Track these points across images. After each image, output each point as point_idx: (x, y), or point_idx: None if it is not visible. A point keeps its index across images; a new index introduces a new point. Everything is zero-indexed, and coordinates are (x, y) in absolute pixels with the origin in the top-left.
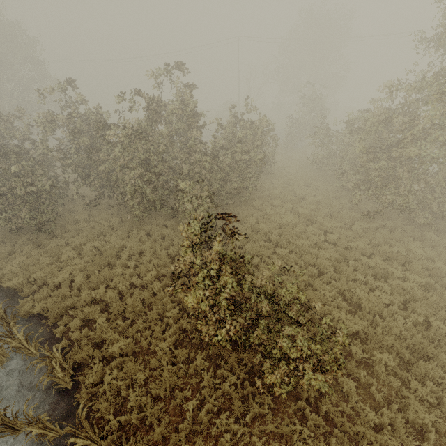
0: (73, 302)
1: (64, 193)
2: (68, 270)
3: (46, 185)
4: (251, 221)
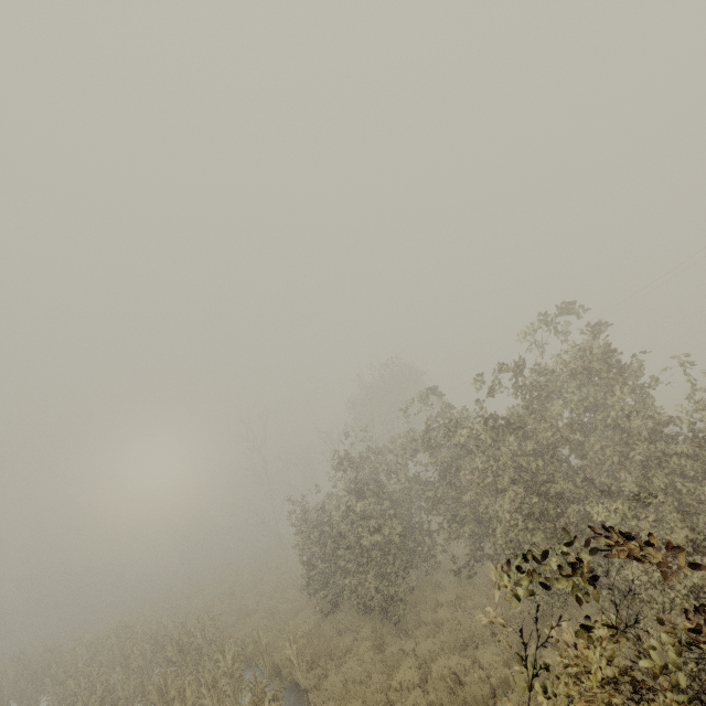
0: None
1: (429, 551)
2: None
3: (394, 533)
4: None
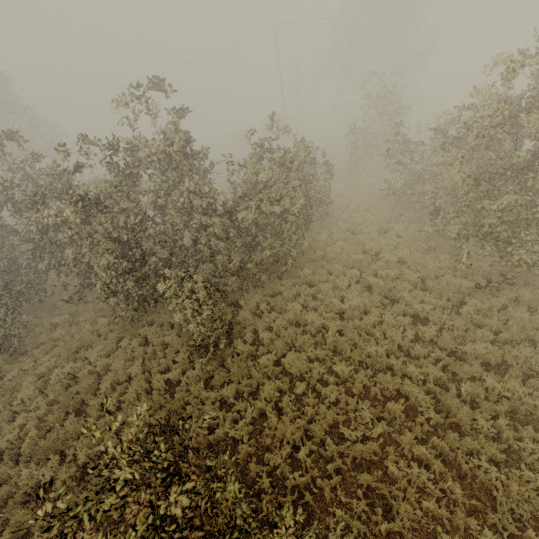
0: (13, 490)
1: (40, 285)
2: (21, 421)
3: None
4: (296, 309)
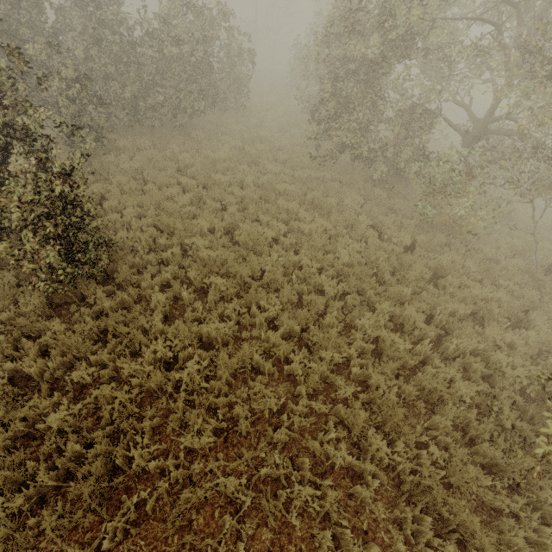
0: None
1: None
2: None
3: None
4: (175, 151)
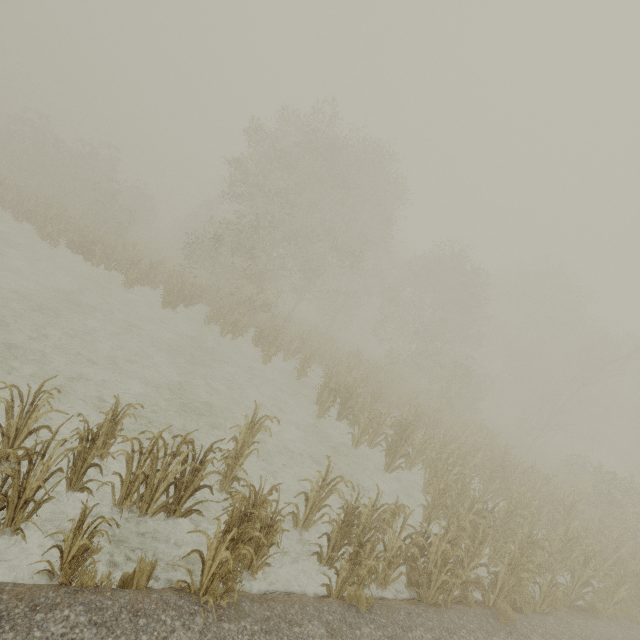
0: None
1: None
2: None
3: None
4: None
